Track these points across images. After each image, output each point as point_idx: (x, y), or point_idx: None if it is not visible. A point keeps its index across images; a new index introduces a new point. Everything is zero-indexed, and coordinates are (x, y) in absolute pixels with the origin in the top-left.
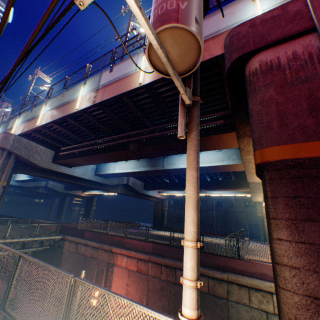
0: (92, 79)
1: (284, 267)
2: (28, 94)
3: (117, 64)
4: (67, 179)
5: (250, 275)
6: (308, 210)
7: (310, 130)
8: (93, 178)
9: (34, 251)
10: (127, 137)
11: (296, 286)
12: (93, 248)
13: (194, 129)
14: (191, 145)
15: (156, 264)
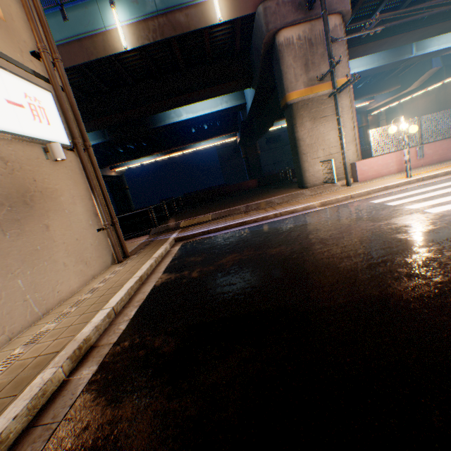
0: None
1: None
2: None
3: None
4: None
5: None
6: None
7: None
8: None
9: None
10: None
11: None
12: None
13: None
14: None
15: None
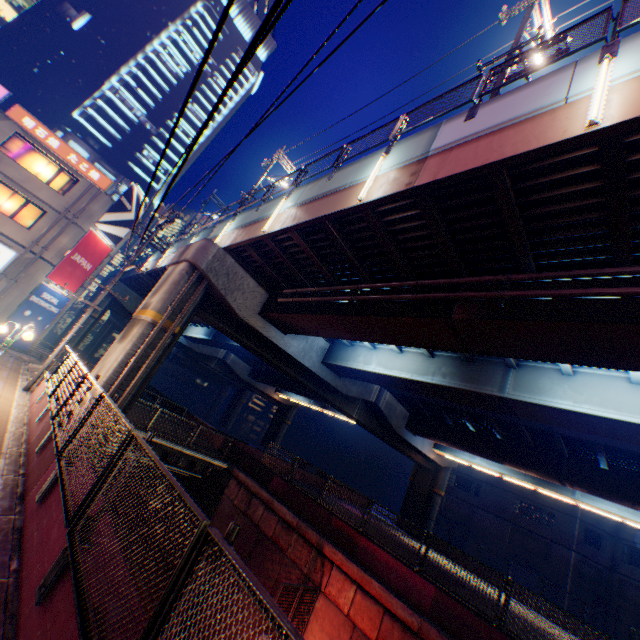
0: (407, 141)
1: None
2: (254, 189)
3: (492, 100)
4: (270, 355)
5: None
6: None
7: None
8: (316, 368)
9: (174, 472)
10: (446, 290)
11: None
12: (281, 522)
13: None
14: None
15: None
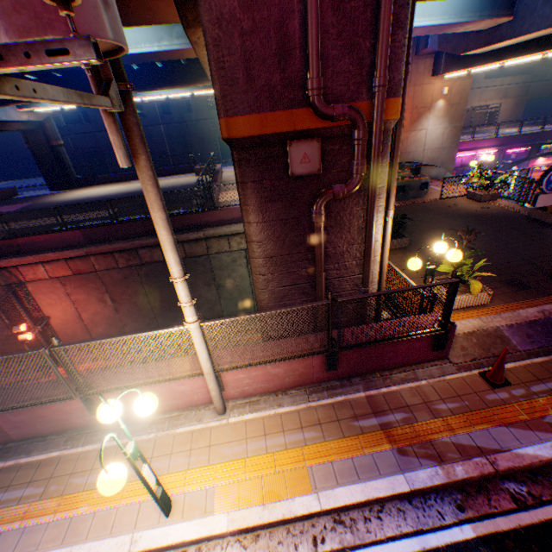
0: None
1: (253, 245)
2: None
3: None
4: None
5: (228, 223)
6: (271, 193)
7: (278, 93)
8: None
9: None
10: None
11: (261, 254)
12: None
13: (142, 151)
14: (147, 179)
15: (104, 256)
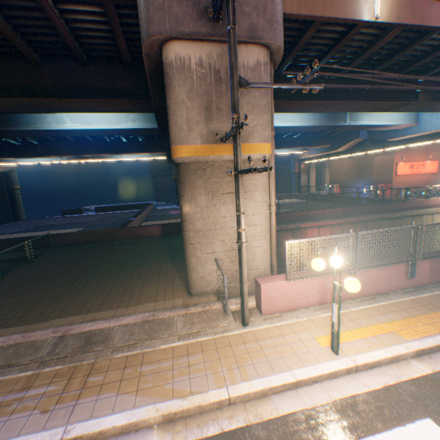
0: None
1: None
2: None
3: None
4: None
5: (411, 209)
6: None
7: None
8: None
9: None
10: (414, 82)
11: None
12: None
13: None
14: None
15: (349, 224)
